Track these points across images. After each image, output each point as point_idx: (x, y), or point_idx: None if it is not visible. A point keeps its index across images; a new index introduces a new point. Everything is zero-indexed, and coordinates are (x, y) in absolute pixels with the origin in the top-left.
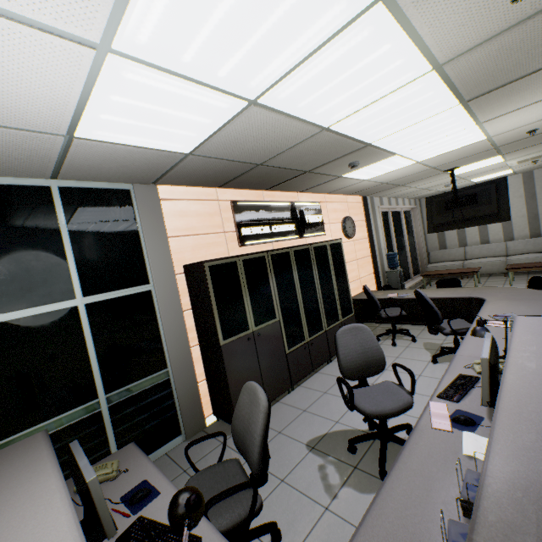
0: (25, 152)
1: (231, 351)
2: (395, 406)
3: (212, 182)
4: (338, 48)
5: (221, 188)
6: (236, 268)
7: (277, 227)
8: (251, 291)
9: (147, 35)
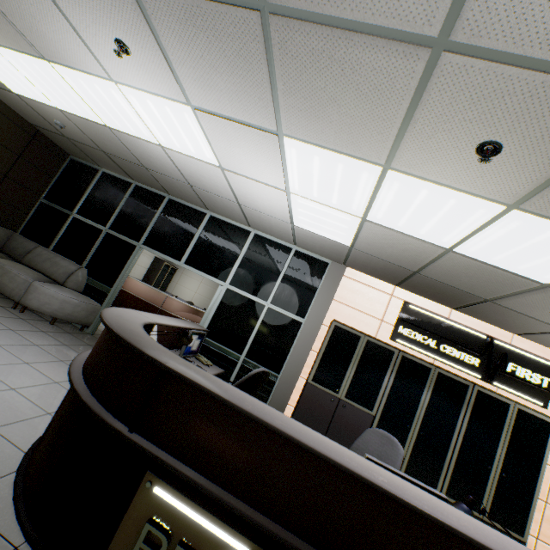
0: (281, 228)
1: (312, 393)
2: None
3: (386, 278)
4: (387, 192)
5: (399, 287)
6: (357, 341)
7: (448, 348)
8: (359, 367)
9: (298, 188)
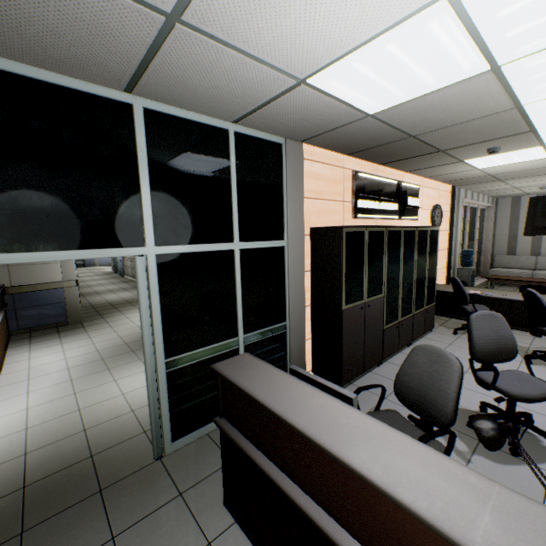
0: (249, 91)
1: (348, 316)
2: (539, 393)
3: (350, 148)
4: None
5: (348, 156)
6: (363, 239)
7: (384, 204)
8: (369, 263)
9: None
